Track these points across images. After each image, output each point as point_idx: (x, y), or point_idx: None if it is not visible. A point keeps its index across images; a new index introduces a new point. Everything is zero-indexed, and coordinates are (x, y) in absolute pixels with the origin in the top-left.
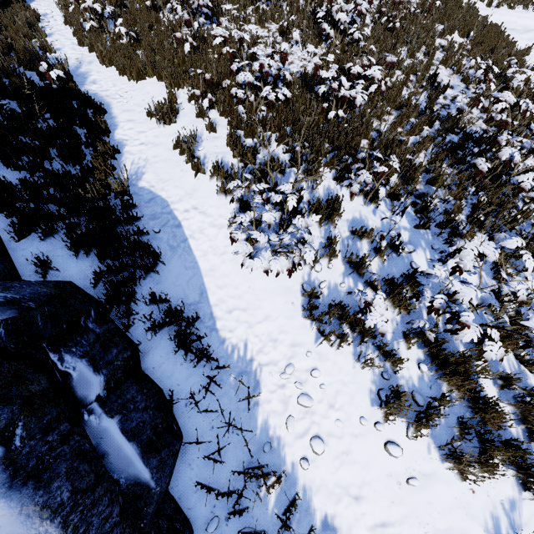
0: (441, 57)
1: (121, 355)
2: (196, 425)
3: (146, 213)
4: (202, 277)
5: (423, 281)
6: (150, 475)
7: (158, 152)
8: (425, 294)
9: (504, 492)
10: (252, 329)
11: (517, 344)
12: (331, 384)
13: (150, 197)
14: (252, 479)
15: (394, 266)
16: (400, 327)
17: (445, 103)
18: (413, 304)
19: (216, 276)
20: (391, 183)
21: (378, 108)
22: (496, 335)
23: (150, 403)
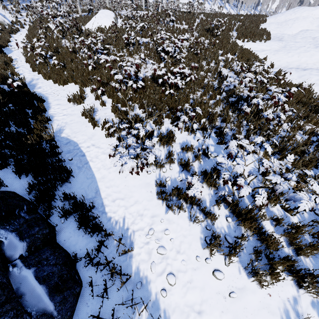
0: (223, 64)
1: (41, 231)
2: (91, 275)
3: (64, 150)
4: (97, 182)
5: (219, 168)
6: (54, 307)
7: (73, 118)
8: (222, 175)
9: (288, 292)
10: (127, 210)
11: (279, 199)
12: (177, 237)
13: (67, 141)
14: (129, 308)
15: (207, 165)
16: (213, 198)
17: (227, 84)
18: (219, 184)
19: (105, 181)
20: (201, 122)
21: (192, 88)
22: (265, 194)
23: (59, 261)
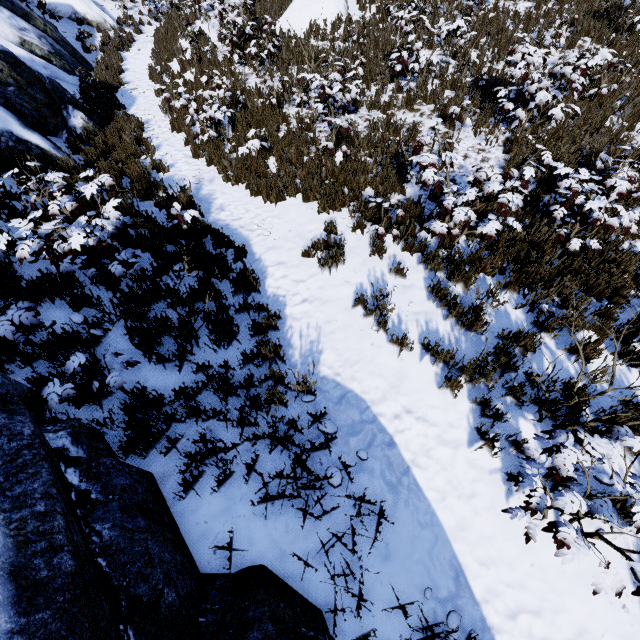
0: None
1: None
2: None
3: (340, 423)
4: (449, 542)
5: None
6: None
7: (331, 313)
8: None
9: None
10: None
11: None
12: None
13: (339, 393)
14: None
15: None
16: None
17: None
18: None
19: (471, 541)
20: None
21: None
22: None
23: None
